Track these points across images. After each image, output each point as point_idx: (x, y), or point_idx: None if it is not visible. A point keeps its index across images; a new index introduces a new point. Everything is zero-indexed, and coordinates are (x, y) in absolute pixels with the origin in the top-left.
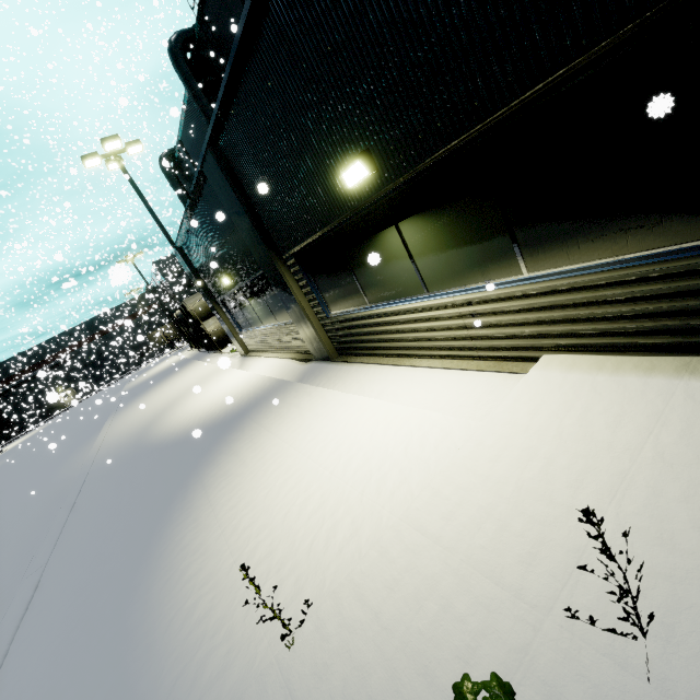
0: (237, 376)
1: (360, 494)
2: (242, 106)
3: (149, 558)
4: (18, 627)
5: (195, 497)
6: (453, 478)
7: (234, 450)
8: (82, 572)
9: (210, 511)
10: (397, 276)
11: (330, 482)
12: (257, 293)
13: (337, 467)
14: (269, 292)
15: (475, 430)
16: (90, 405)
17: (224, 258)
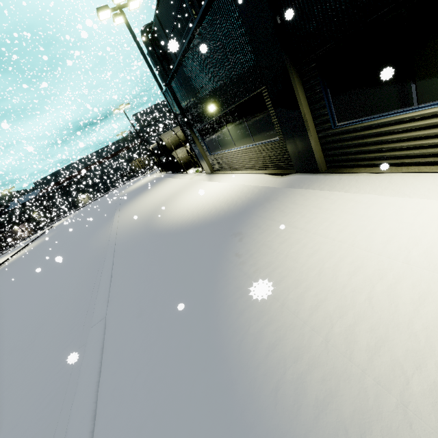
0: (216, 186)
1: None
2: None
3: (223, 346)
4: (98, 382)
5: (243, 284)
6: None
7: (261, 242)
8: (145, 338)
9: (280, 305)
10: None
11: None
12: (239, 117)
13: None
14: (255, 114)
15: None
16: (99, 203)
17: (214, 86)
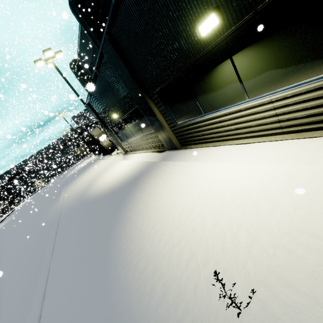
0: (125, 163)
1: (243, 215)
2: (127, 2)
3: (109, 259)
4: (43, 299)
5: (125, 224)
6: (317, 200)
7: (139, 198)
8: (71, 268)
9: (138, 231)
10: (226, 92)
11: (215, 210)
12: (132, 120)
13: (215, 201)
14: (139, 118)
15: (314, 170)
16: (51, 185)
17: (113, 104)
